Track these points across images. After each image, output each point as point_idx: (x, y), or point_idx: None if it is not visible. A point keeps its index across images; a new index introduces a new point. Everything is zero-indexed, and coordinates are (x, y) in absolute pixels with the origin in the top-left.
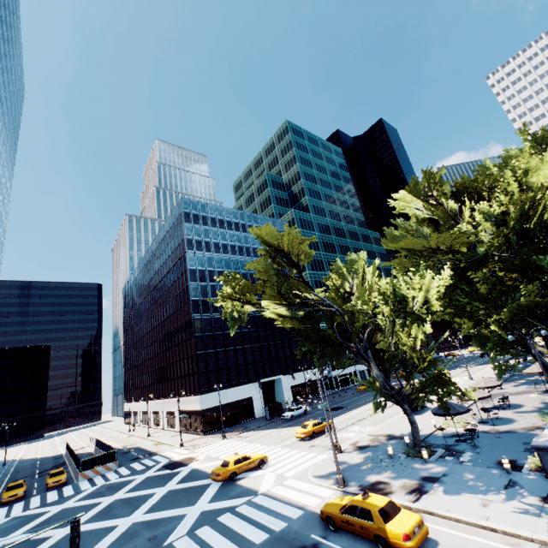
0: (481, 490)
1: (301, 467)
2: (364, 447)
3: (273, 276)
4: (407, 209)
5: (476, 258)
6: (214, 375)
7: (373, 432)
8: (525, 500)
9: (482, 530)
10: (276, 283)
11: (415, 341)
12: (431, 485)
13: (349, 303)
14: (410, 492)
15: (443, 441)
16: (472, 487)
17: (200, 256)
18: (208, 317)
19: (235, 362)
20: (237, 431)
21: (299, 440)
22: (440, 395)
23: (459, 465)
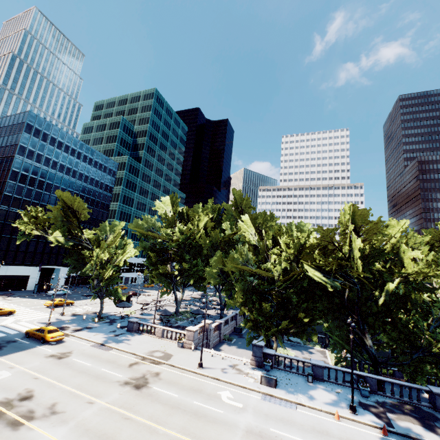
0: (101, 332)
1: (35, 318)
2: (77, 315)
3: (59, 222)
4: (160, 208)
5: (163, 247)
6: (2, 253)
7: (90, 310)
8: (110, 335)
9: (85, 340)
10: (59, 226)
11: (107, 274)
12: (85, 329)
13: (84, 252)
14: (74, 330)
15: (115, 318)
16: (99, 331)
17: (28, 163)
18: (15, 211)
19: (25, 249)
20: (5, 295)
21: (46, 307)
22: (115, 298)
23: (106, 325)
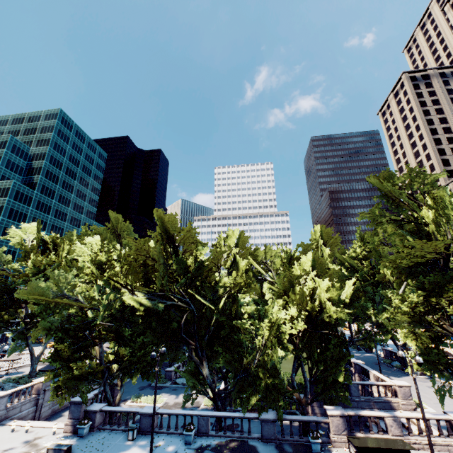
0: None
1: None
2: None
3: None
4: (16, 238)
5: (1, 286)
6: None
7: None
8: None
9: None
10: None
11: None
12: None
13: None
14: None
15: None
16: None
17: None
18: None
19: None
20: None
21: None
22: None
23: None
